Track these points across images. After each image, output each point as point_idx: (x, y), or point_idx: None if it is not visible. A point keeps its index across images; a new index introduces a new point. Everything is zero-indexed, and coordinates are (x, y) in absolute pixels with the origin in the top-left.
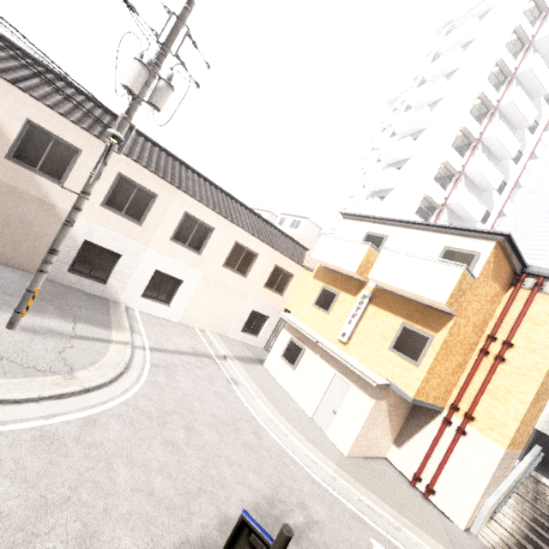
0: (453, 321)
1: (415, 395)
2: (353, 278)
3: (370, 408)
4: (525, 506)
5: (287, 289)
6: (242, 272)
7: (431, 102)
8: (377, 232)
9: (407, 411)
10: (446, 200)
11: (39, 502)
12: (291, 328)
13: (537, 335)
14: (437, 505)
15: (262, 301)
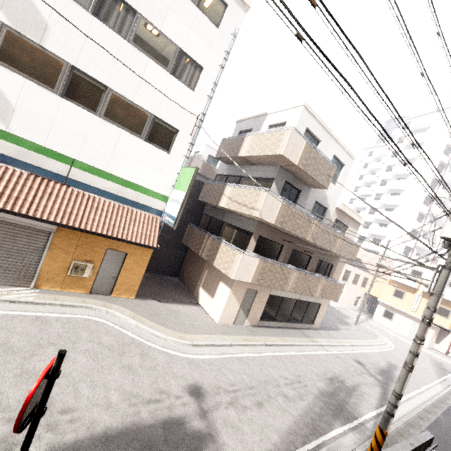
0: None
1: (448, 328)
2: (410, 287)
3: (432, 333)
4: None
5: (366, 284)
6: (355, 283)
7: (405, 174)
8: (417, 269)
9: (438, 332)
10: (422, 228)
11: None
12: (383, 305)
13: None
14: None
15: (359, 292)
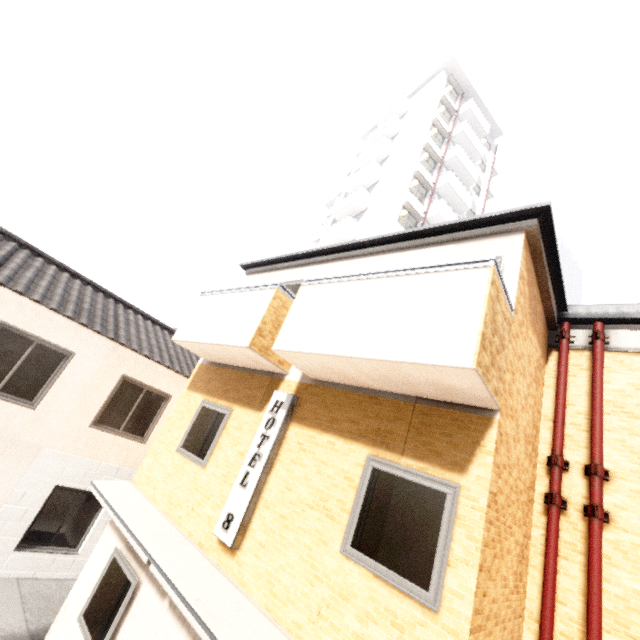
0: (496, 426)
1: None
2: (260, 371)
3: None
4: None
5: (157, 426)
6: (23, 394)
7: (368, 186)
8: (302, 278)
9: None
10: None
11: None
12: None
13: None
14: None
15: (86, 460)
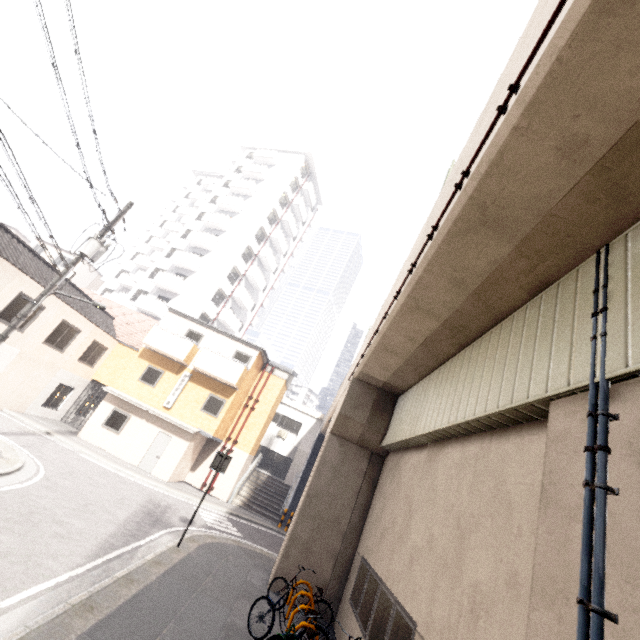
0: (237, 392)
1: (214, 434)
2: (177, 361)
3: (186, 448)
4: (252, 484)
5: (99, 361)
6: (60, 347)
7: (232, 211)
8: (197, 330)
9: (201, 447)
10: (232, 293)
11: (79, 505)
12: (114, 400)
13: (268, 396)
14: (214, 495)
15: (72, 374)
